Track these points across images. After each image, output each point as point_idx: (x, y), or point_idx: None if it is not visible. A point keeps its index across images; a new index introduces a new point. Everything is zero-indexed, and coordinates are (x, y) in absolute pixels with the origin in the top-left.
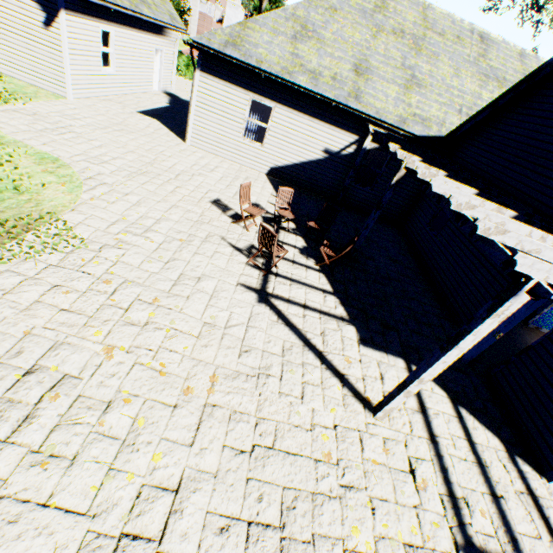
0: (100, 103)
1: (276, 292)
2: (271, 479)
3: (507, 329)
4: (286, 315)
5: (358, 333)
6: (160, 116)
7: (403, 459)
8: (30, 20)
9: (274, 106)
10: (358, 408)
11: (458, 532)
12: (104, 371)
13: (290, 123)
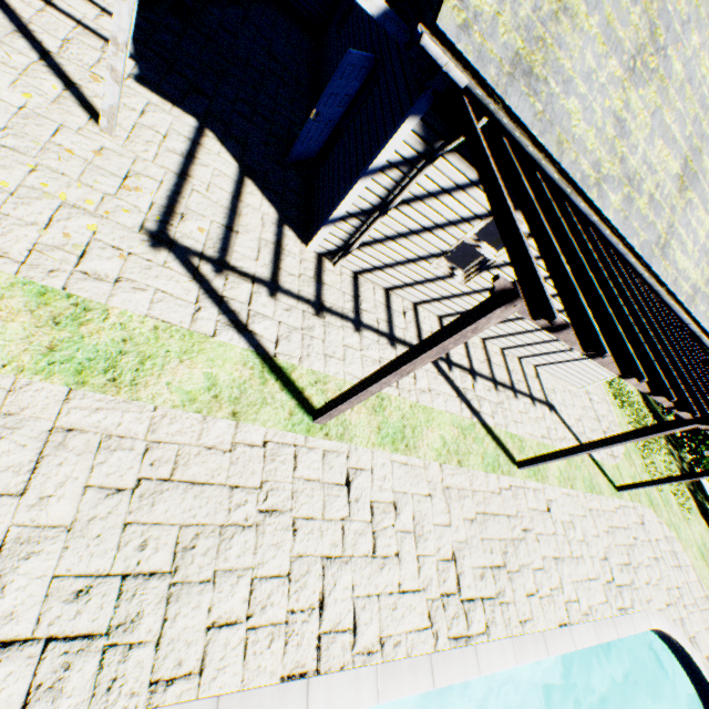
0: None
1: None
2: None
3: (320, 104)
4: None
5: (139, 71)
6: None
7: (122, 169)
8: None
9: None
10: (79, 115)
11: (155, 226)
12: None
13: None
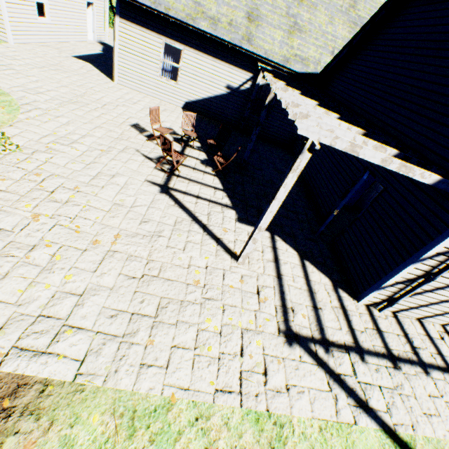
0: (39, 48)
1: (176, 187)
2: (152, 292)
3: (341, 206)
4: (181, 202)
5: (237, 215)
6: (93, 60)
7: (254, 286)
8: None
9: (183, 49)
10: (226, 258)
11: (283, 324)
12: (31, 228)
13: (198, 64)
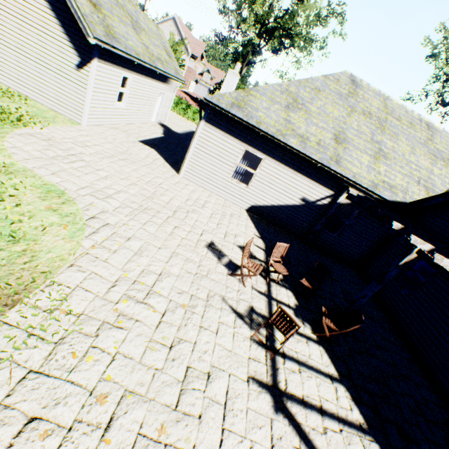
0: (109, 130)
1: (289, 387)
2: None
3: None
4: (308, 434)
5: None
6: (157, 145)
7: None
8: (65, 61)
9: (264, 158)
10: None
11: None
12: None
13: (276, 173)
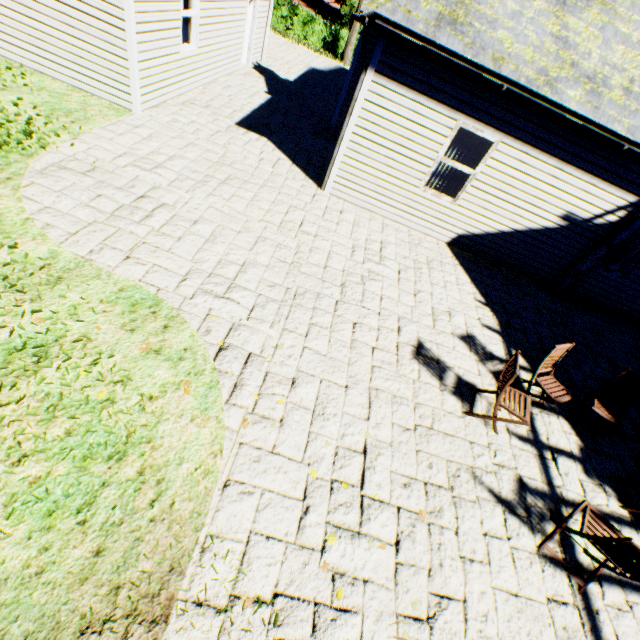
0: (180, 112)
1: None
2: None
3: None
4: None
5: None
6: (267, 126)
7: None
8: None
9: (497, 140)
10: None
11: None
12: None
13: (517, 170)
